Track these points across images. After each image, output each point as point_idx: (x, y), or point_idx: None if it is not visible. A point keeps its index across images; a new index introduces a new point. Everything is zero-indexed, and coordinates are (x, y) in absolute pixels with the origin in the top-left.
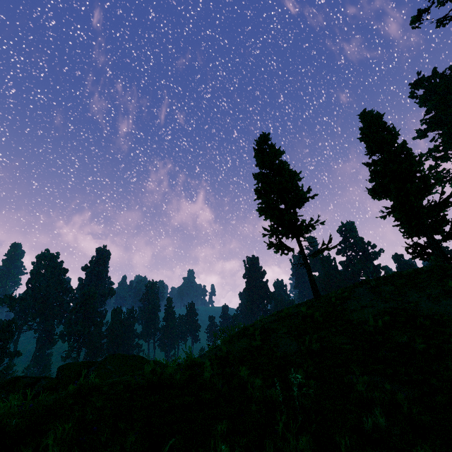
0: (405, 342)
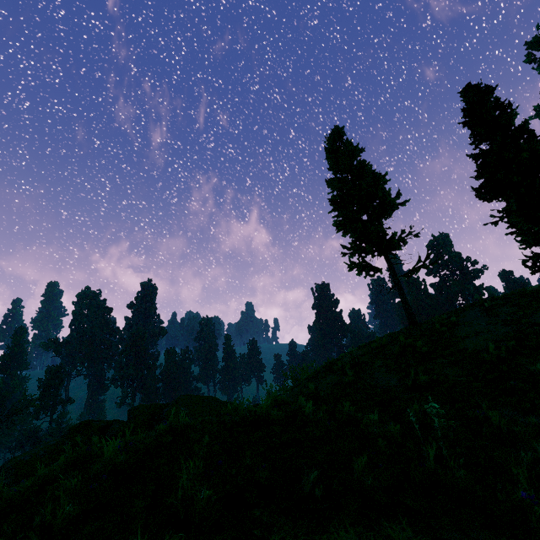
0: (539, 371)
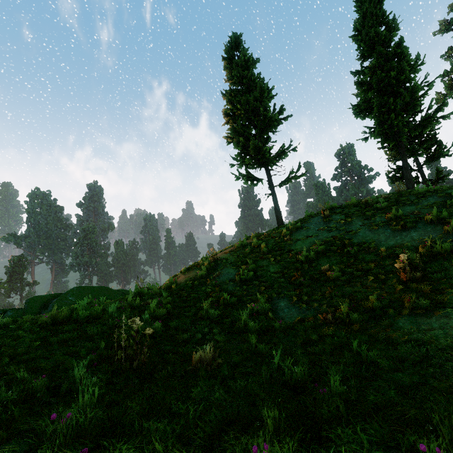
0: (326, 270)
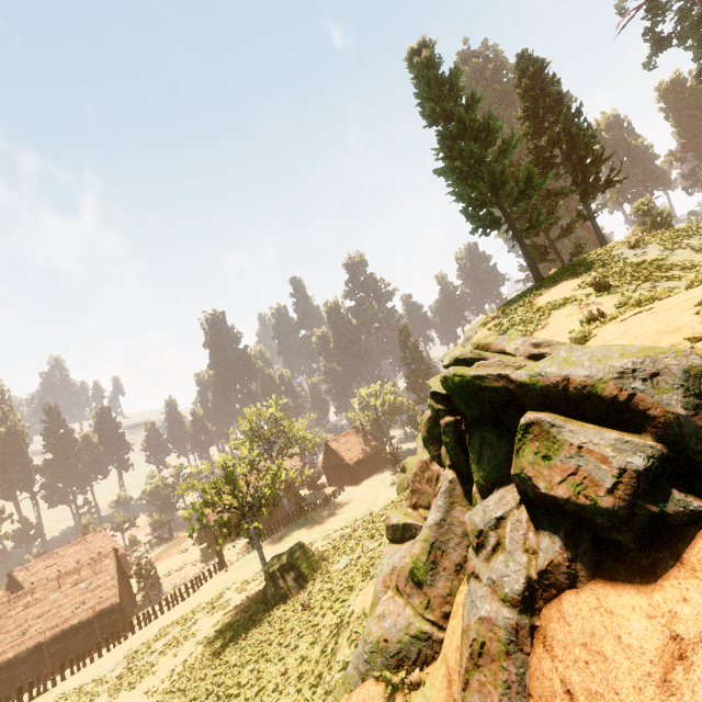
0: None
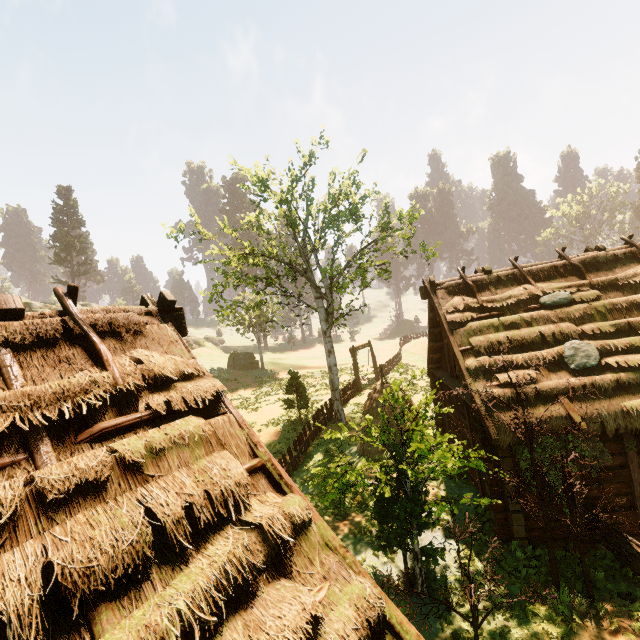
0: None
